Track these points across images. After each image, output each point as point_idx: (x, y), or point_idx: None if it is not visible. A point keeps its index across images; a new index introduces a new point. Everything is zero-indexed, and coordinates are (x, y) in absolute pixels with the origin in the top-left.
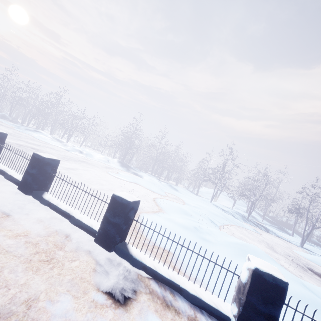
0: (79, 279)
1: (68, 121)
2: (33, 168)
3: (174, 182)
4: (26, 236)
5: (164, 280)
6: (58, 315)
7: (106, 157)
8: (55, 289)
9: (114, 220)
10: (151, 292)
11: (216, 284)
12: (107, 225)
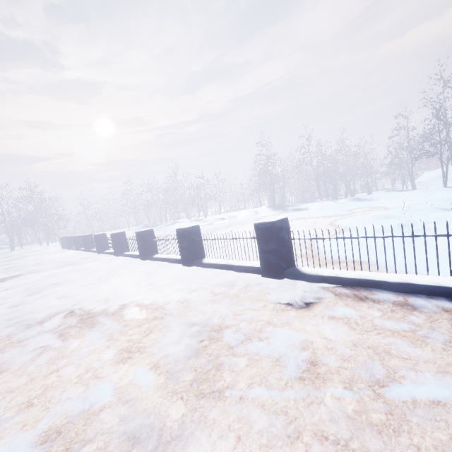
0: (256, 300)
1: (195, 195)
2: (183, 242)
3: (365, 194)
4: (203, 289)
5: (353, 282)
6: (246, 319)
7: (251, 210)
8: (238, 309)
9: (268, 248)
10: (337, 294)
11: (447, 269)
12: (265, 256)
